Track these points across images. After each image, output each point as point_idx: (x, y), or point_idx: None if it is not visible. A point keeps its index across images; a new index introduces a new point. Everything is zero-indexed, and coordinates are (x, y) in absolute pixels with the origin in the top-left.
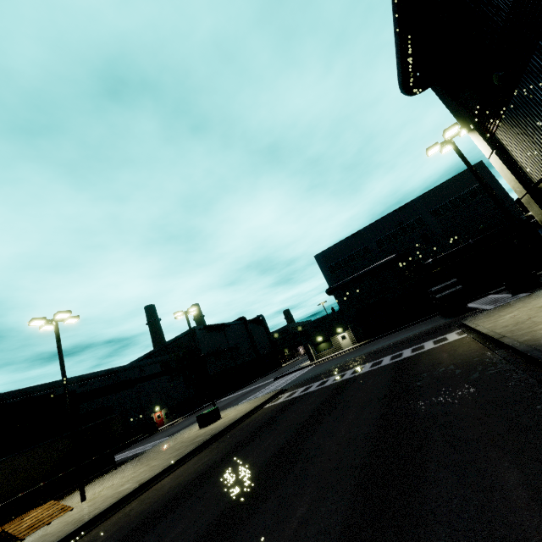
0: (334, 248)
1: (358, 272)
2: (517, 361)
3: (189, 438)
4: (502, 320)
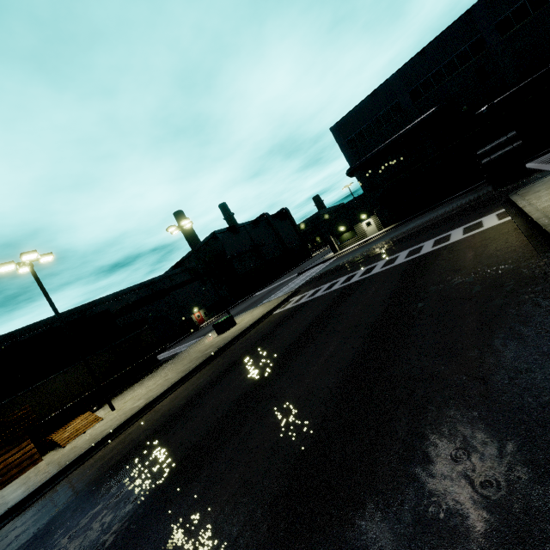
0: (355, 113)
1: (385, 141)
2: None
3: (205, 347)
4: None
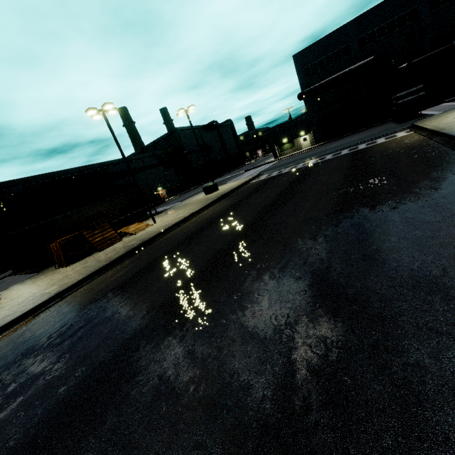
0: (314, 47)
1: (332, 76)
2: (445, 142)
3: (202, 199)
4: (446, 120)
